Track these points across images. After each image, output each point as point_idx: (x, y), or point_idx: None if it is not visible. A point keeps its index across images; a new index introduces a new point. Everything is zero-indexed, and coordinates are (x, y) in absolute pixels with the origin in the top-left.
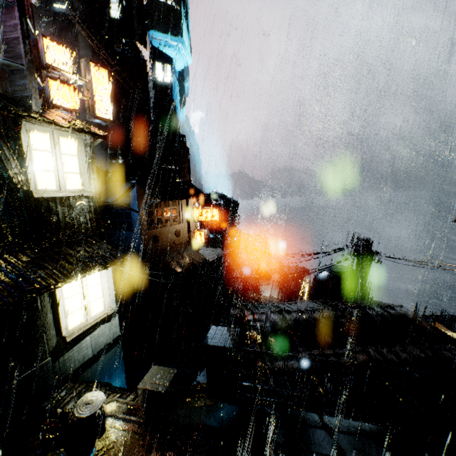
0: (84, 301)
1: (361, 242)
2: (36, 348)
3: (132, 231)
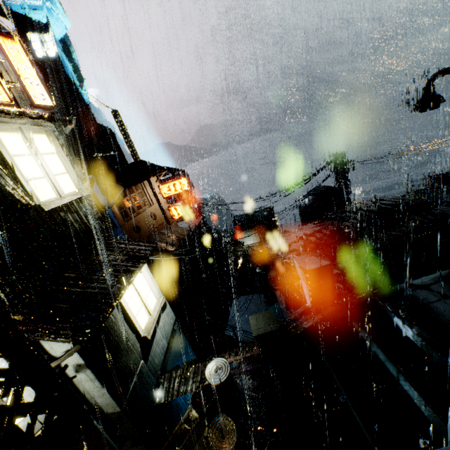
0: (141, 298)
1: (338, 157)
2: (129, 356)
3: None
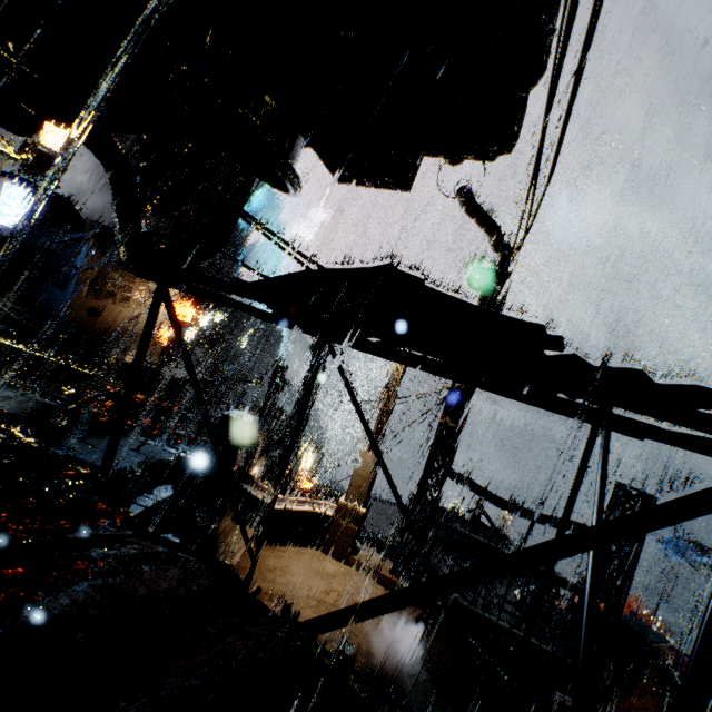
0: None
1: (275, 367)
2: None
3: (66, 292)
